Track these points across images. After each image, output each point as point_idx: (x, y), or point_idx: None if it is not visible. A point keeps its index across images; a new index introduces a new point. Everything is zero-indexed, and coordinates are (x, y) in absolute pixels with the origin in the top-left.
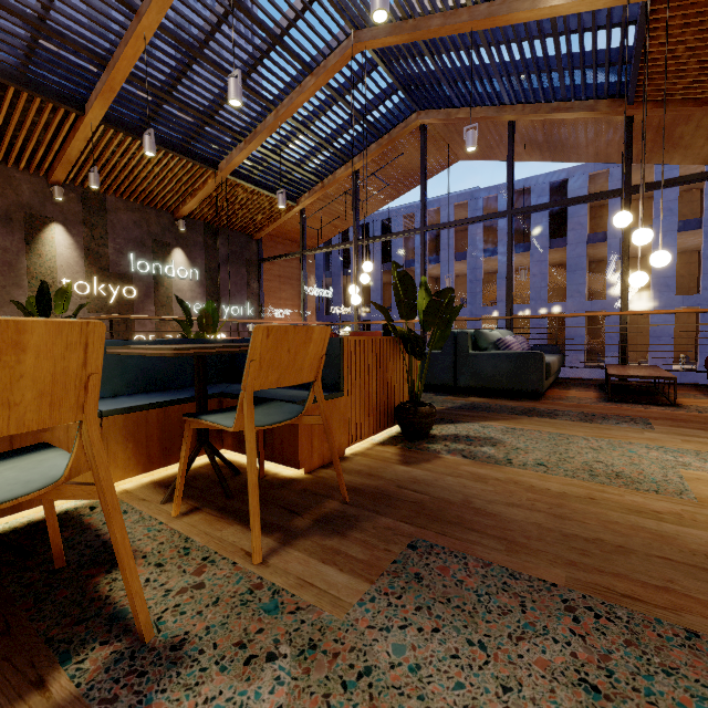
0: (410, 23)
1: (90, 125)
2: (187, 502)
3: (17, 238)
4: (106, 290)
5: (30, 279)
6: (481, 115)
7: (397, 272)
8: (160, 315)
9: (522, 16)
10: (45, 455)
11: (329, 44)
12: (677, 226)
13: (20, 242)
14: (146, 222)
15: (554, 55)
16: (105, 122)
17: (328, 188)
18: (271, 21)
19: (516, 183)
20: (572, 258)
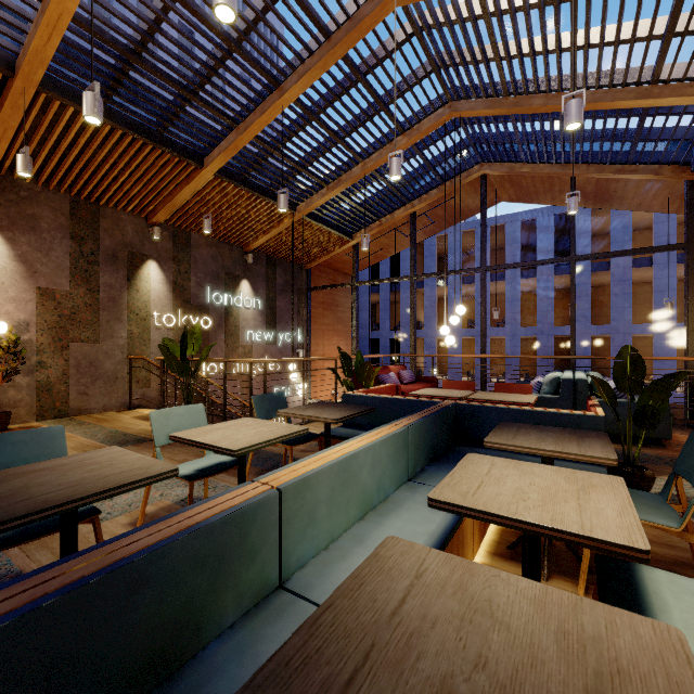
0: (511, 100)
1: (204, 176)
2: (565, 579)
3: (120, 275)
4: (188, 321)
5: (129, 313)
6: (545, 171)
7: (631, 355)
8: (229, 344)
9: (625, 103)
10: (657, 574)
11: (425, 111)
12: (676, 258)
13: (123, 279)
14: (221, 257)
15: (628, 128)
16: (217, 173)
17: (384, 226)
18: (386, 94)
19: (522, 213)
20: (577, 285)
